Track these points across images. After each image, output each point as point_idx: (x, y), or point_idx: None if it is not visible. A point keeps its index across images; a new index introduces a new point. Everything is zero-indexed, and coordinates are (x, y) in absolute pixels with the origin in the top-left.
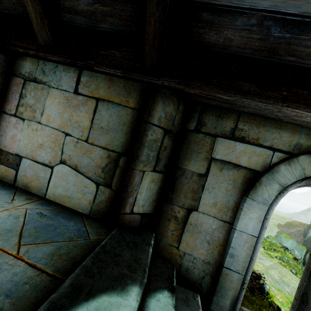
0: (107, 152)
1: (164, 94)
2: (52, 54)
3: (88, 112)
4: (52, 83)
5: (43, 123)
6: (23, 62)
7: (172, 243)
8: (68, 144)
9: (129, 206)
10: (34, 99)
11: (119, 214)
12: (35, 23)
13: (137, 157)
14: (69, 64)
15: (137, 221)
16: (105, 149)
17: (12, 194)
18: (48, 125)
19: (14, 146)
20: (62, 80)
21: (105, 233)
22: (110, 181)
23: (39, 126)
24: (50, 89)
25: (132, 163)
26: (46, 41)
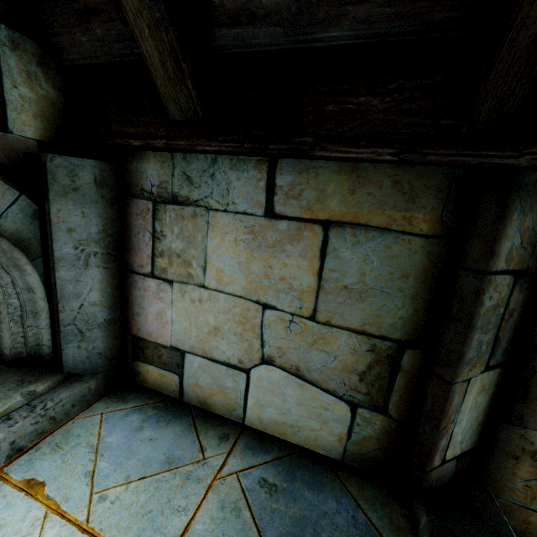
0: (367, 340)
1: (525, 187)
2: (205, 138)
3: (306, 257)
4: (212, 201)
5: (211, 287)
6: (141, 166)
7: (528, 503)
8: (271, 326)
9: (439, 453)
10: (182, 239)
11: (423, 473)
12: (160, 77)
13: (460, 358)
14: (246, 154)
15: (449, 471)
16: (362, 334)
17: (192, 431)
18: (221, 289)
19: (166, 333)
20: (233, 192)
21: (406, 521)
22: (383, 401)
23: (203, 292)
24: (211, 215)
25: (441, 366)
26: (187, 110)
